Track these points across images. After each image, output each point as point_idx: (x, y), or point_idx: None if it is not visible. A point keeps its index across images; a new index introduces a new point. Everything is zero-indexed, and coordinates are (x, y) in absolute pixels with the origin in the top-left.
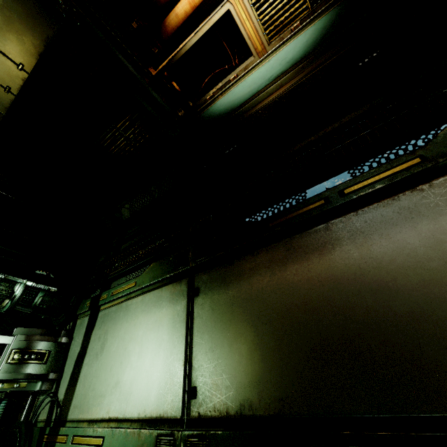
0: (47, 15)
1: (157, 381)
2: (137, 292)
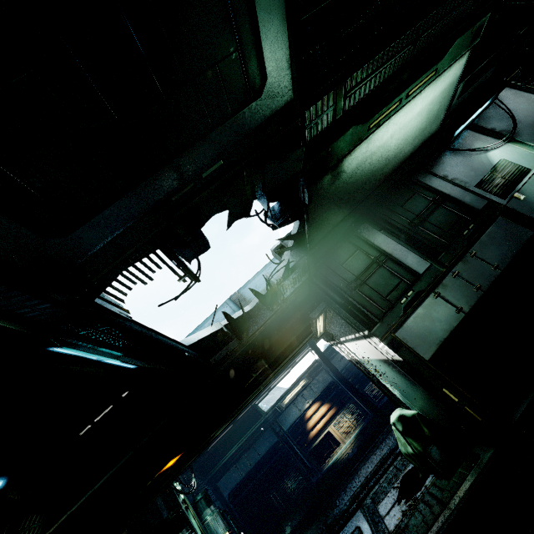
0: (274, 437)
1: None
2: None
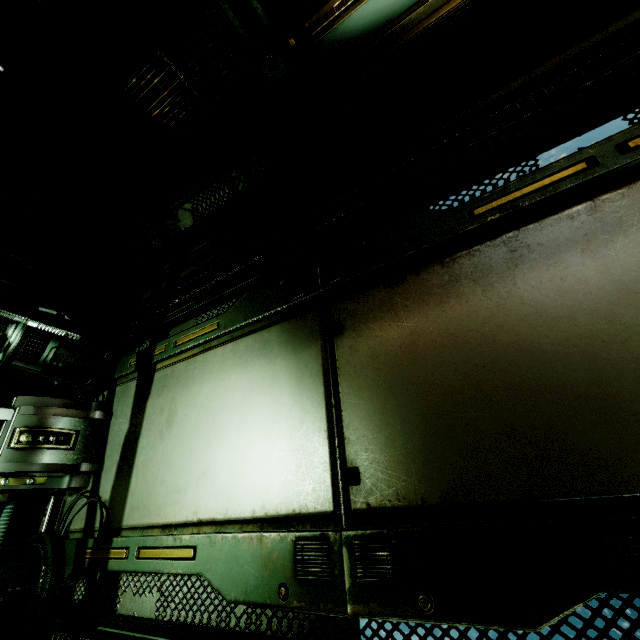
0: None
1: (281, 464)
2: (221, 338)
